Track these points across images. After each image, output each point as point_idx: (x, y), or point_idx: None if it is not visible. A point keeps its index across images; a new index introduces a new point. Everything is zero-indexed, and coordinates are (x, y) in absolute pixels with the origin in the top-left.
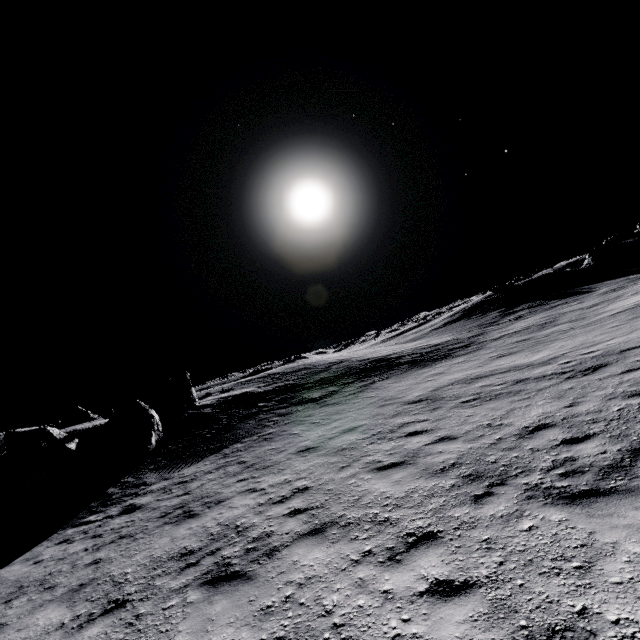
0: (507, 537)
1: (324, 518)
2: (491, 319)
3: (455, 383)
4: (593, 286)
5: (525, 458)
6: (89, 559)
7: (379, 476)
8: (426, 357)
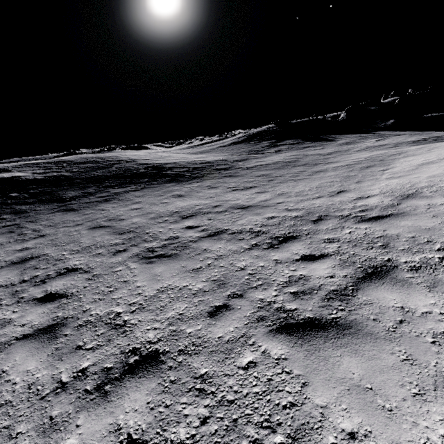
0: None
1: None
2: (261, 147)
3: (175, 214)
4: (337, 136)
5: None
6: None
7: None
8: (189, 173)
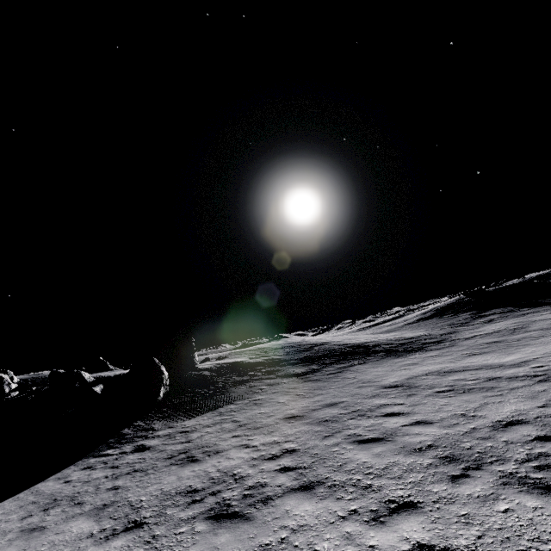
0: (484, 515)
1: (311, 477)
2: (462, 320)
3: (429, 374)
4: None
5: (499, 448)
6: (110, 485)
7: (360, 448)
8: (401, 348)
